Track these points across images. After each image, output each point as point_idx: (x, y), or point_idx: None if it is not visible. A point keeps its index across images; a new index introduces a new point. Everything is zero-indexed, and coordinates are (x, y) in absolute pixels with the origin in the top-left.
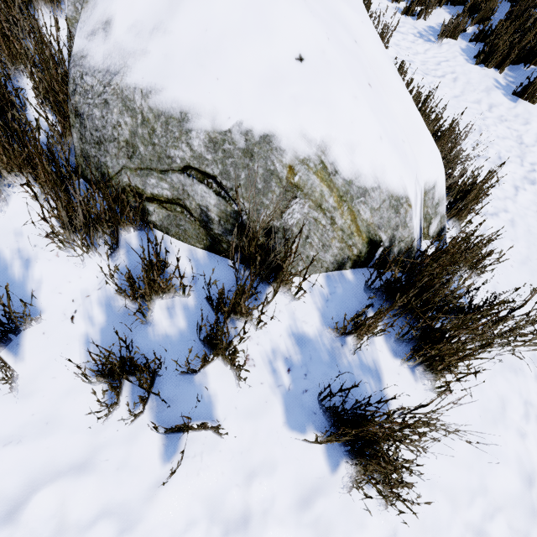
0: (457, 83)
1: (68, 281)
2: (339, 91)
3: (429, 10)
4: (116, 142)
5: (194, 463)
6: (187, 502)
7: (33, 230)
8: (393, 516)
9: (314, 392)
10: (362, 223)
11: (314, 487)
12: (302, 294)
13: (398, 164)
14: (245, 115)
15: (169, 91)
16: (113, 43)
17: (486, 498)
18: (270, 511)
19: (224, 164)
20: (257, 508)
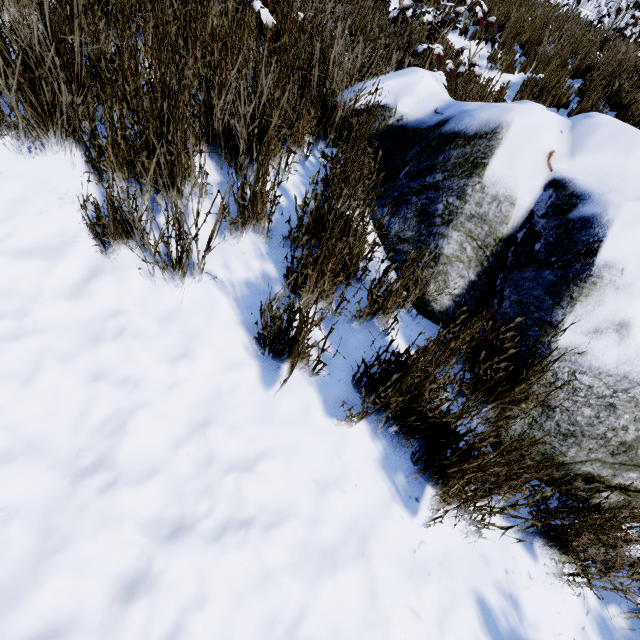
0: None
1: (557, 612)
2: None
3: None
4: (602, 440)
5: None
6: None
7: (492, 547)
8: None
9: None
10: None
11: None
12: None
13: None
14: None
15: None
16: (634, 349)
17: None
18: None
19: None
20: None
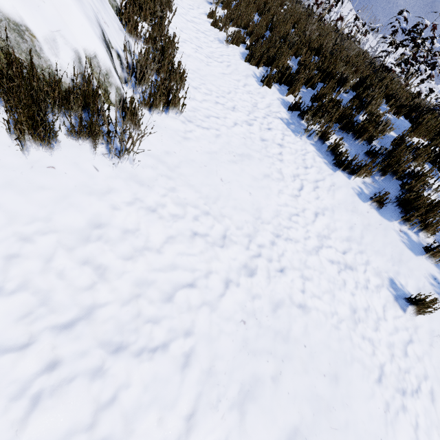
0: (229, 68)
1: None
2: None
3: (229, 28)
4: None
5: None
6: None
7: None
8: None
9: None
10: None
11: None
12: None
13: None
14: None
15: None
16: None
17: (46, 224)
18: None
19: None
20: None
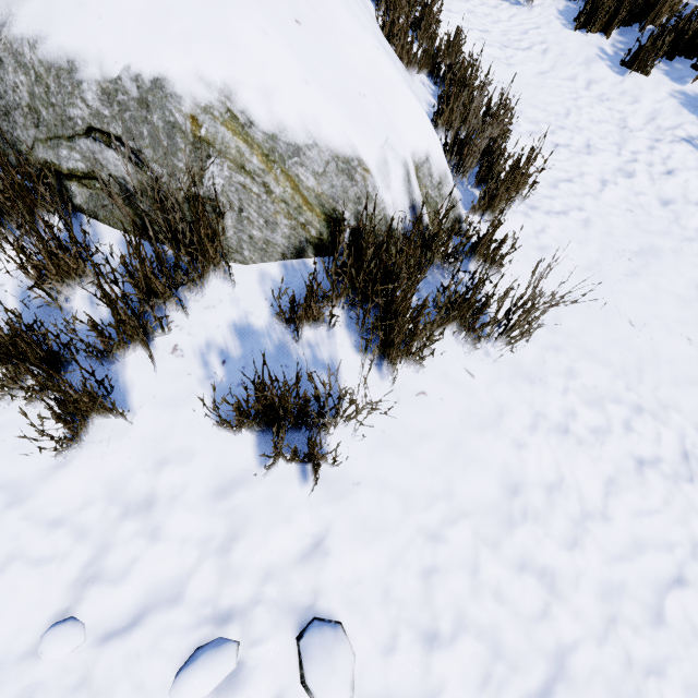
0: (547, 56)
1: None
2: (242, 24)
3: None
4: (20, 109)
5: (99, 448)
6: (86, 483)
7: None
8: (328, 513)
9: (251, 385)
10: (309, 193)
11: (236, 479)
12: (232, 274)
13: (339, 116)
14: (132, 57)
15: (53, 37)
16: None
17: (450, 503)
18: (180, 497)
19: (124, 121)
20: (164, 493)
